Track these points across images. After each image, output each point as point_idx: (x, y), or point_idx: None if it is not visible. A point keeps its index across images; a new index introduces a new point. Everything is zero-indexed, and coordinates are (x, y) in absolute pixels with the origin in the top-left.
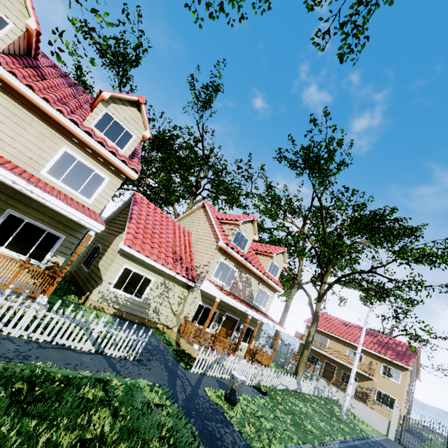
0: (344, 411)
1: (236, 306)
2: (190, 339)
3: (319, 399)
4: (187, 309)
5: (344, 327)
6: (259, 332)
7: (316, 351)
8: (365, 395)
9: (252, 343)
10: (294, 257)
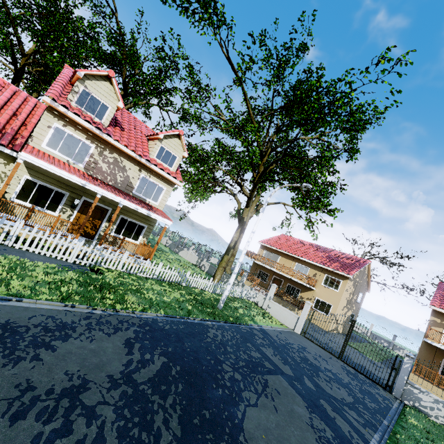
0: (222, 299)
1: (60, 174)
2: (13, 217)
3: (219, 295)
4: (3, 182)
5: (299, 245)
6: (151, 229)
7: (266, 268)
8: (301, 303)
9: (140, 239)
10: (245, 172)
